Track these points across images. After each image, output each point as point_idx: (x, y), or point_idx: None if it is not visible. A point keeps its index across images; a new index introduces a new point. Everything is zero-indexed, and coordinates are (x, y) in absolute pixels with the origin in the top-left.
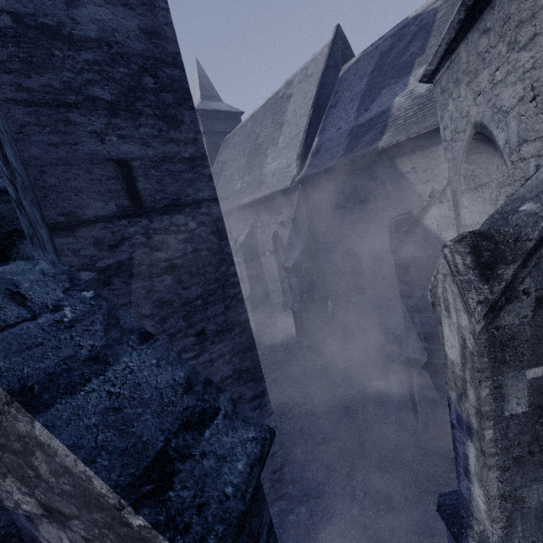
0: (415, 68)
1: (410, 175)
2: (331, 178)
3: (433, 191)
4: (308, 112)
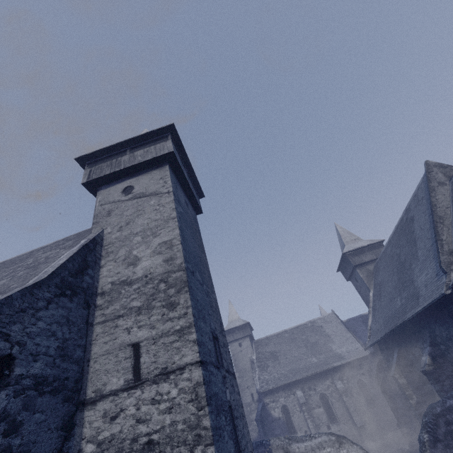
0: None
1: None
2: None
3: None
4: (346, 332)
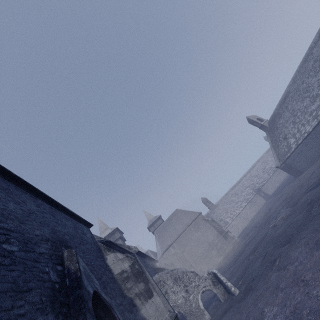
0: None
1: None
2: None
3: None
4: None
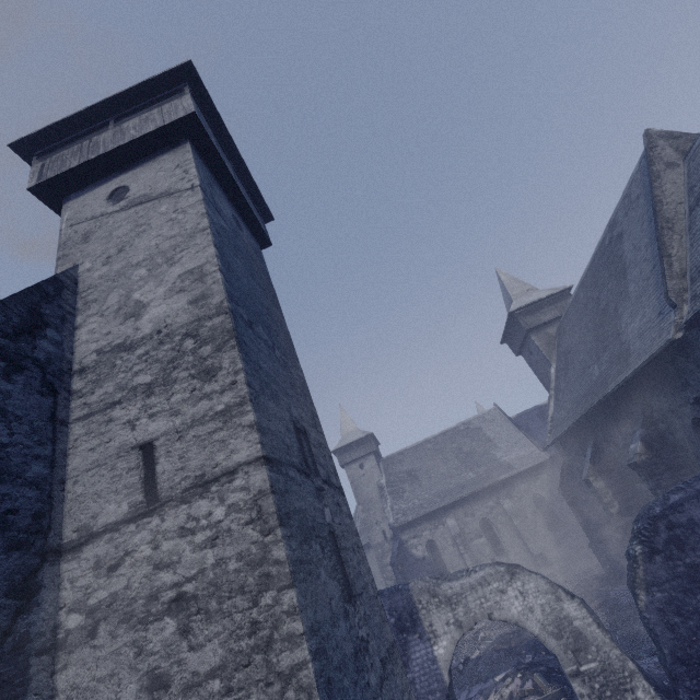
0: None
1: None
2: None
3: None
4: (516, 432)
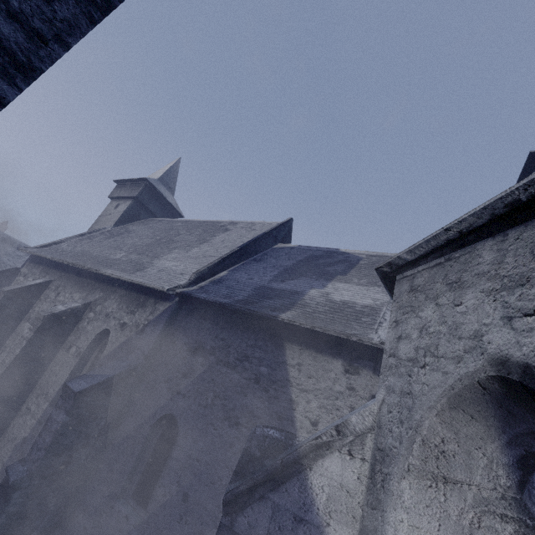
0: (335, 280)
1: (293, 369)
2: (213, 315)
3: (347, 424)
4: (234, 248)
